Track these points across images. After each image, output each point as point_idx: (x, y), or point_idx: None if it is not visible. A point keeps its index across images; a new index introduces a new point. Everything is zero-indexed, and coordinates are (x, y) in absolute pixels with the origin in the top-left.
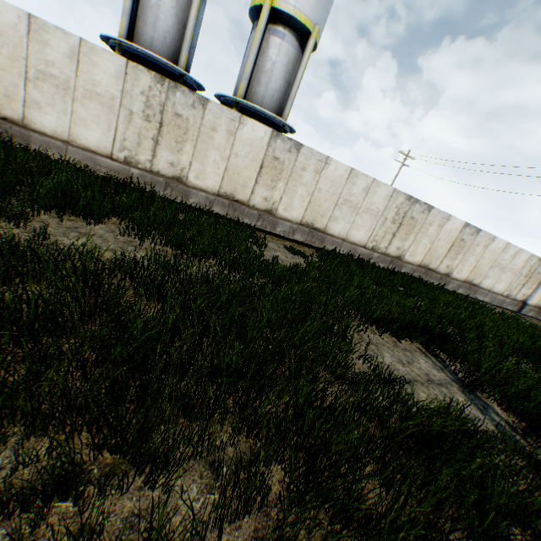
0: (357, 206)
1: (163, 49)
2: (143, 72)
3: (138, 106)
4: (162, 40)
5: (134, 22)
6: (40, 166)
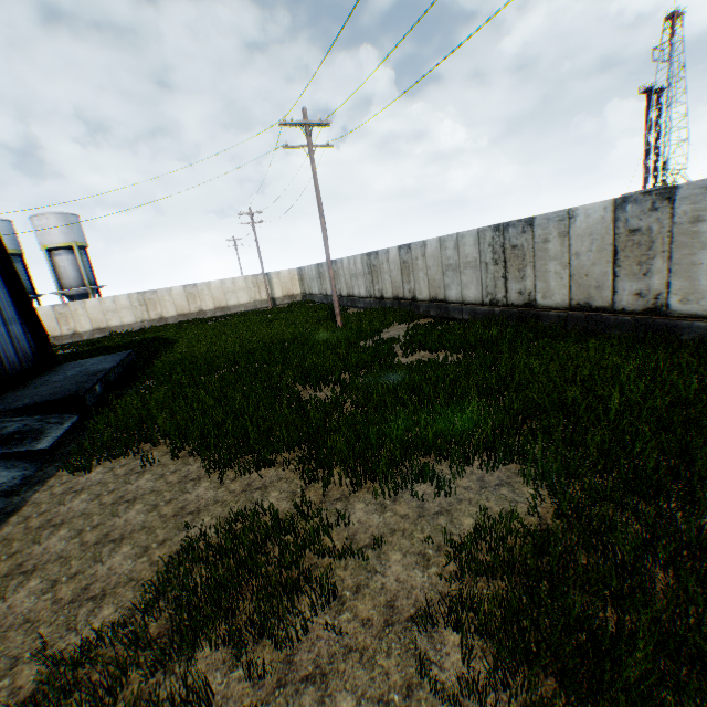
0: (117, 310)
1: None
2: None
3: None
4: None
5: None
6: None
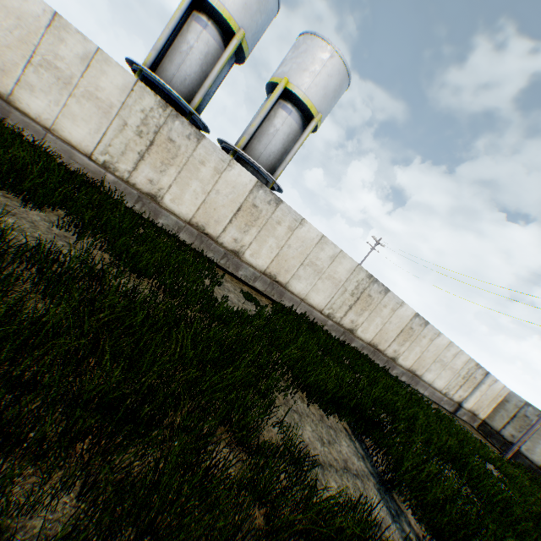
0: (322, 271)
1: (181, 87)
2: (149, 94)
3: (134, 120)
4: (182, 80)
5: (162, 58)
6: (3, 139)
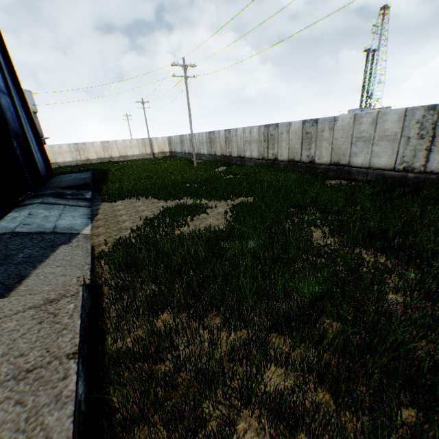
0: (61, 152)
1: None
2: None
3: None
4: None
5: None
6: None
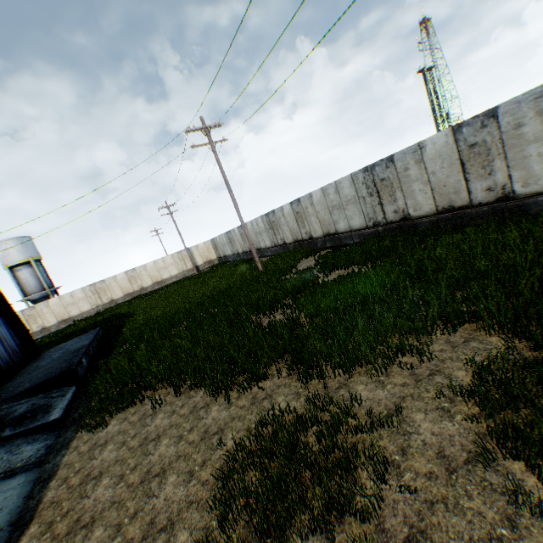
0: (75, 302)
1: None
2: None
3: None
4: None
5: None
6: None
